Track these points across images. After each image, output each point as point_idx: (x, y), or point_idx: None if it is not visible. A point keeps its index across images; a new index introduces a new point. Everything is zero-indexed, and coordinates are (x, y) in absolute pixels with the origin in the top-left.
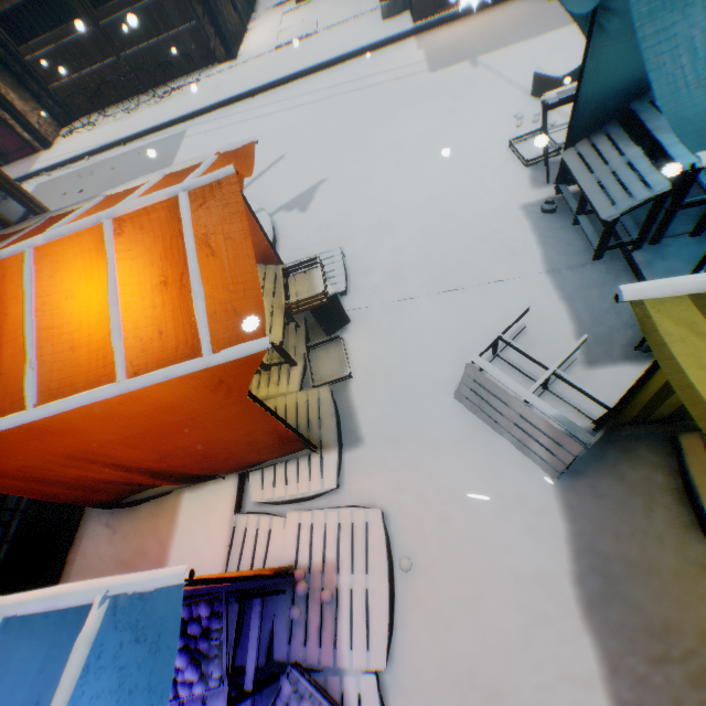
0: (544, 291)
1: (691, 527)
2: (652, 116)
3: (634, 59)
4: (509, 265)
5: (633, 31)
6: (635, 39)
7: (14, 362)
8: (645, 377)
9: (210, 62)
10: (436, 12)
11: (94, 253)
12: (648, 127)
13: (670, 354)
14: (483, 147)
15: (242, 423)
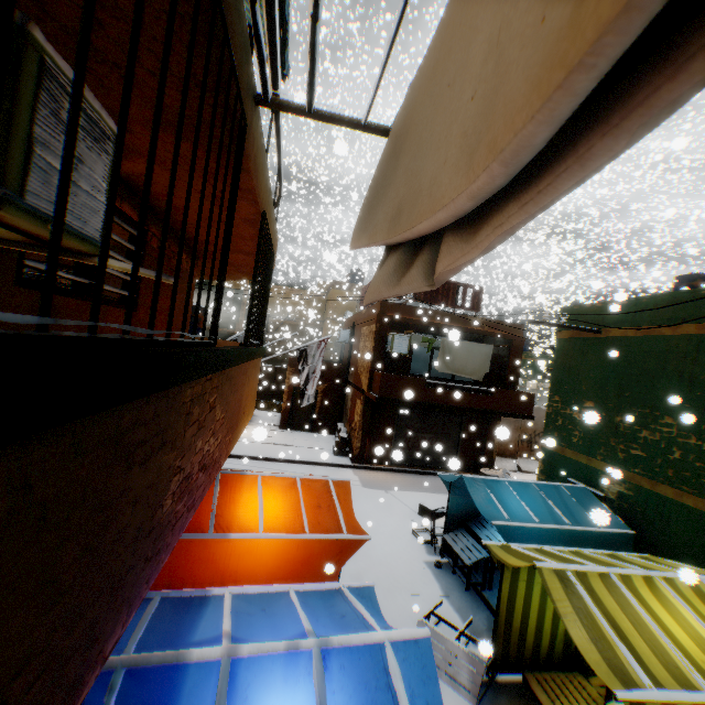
0: (445, 603)
1: None
2: (476, 527)
3: (465, 505)
4: (424, 586)
5: (463, 495)
6: (464, 498)
7: (245, 514)
8: (498, 601)
9: None
10: (363, 462)
11: (287, 486)
12: (475, 531)
13: (497, 554)
14: (399, 528)
15: None
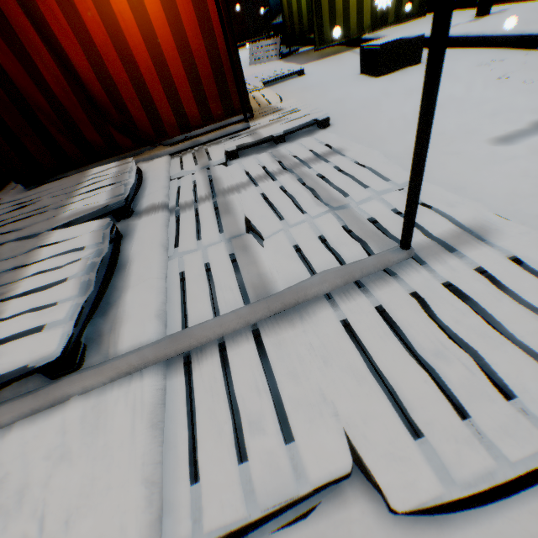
0: None
1: (311, 52)
2: None
3: None
4: None
5: None
6: None
7: None
8: None
9: None
10: None
11: None
12: None
13: None
14: None
15: None
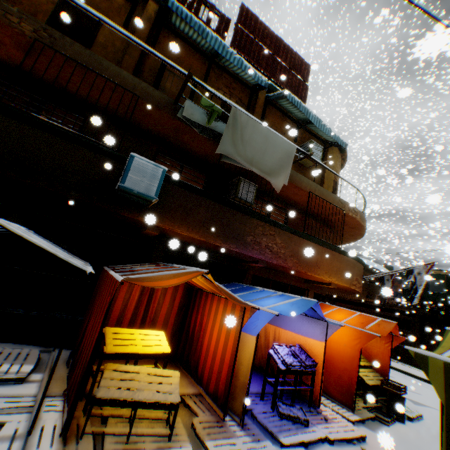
0: None
1: None
2: None
3: None
4: None
5: None
6: None
7: None
8: None
9: (407, 362)
10: None
11: (350, 314)
12: None
13: None
14: None
15: (348, 360)
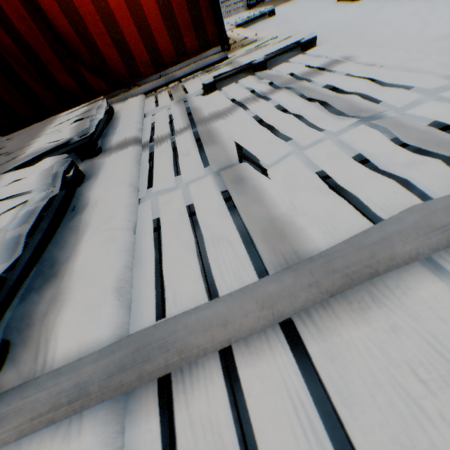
0: None
1: None
2: None
3: None
4: None
5: None
6: None
7: None
8: None
9: None
10: None
11: None
12: None
13: None
14: None
15: None
